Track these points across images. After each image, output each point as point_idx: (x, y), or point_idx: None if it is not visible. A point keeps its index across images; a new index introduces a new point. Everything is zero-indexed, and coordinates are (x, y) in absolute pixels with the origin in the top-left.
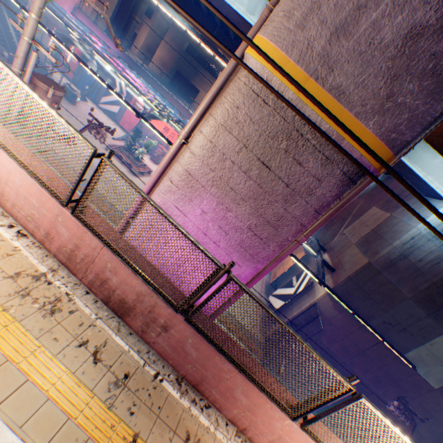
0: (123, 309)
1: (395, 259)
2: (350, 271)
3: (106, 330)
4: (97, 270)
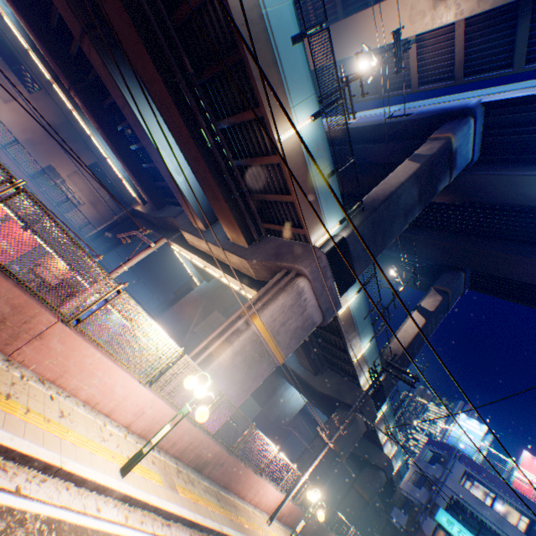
0: (204, 465)
1: None
2: None
3: (202, 480)
4: (198, 451)
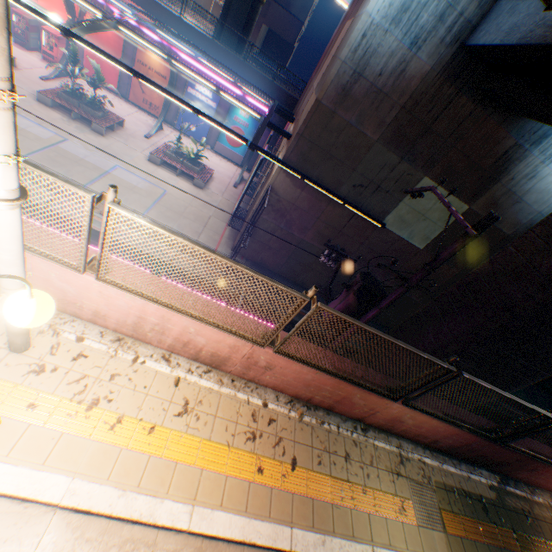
0: None
1: (349, 83)
2: (300, 126)
3: None
4: None
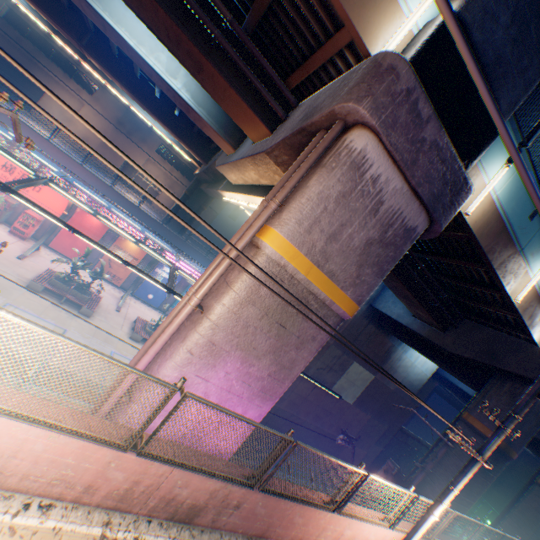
0: (192, 513)
1: None
2: None
3: None
4: (163, 493)
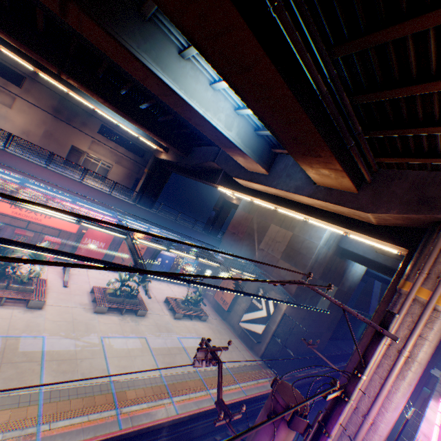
0: None
1: (313, 264)
2: None
3: None
4: None
